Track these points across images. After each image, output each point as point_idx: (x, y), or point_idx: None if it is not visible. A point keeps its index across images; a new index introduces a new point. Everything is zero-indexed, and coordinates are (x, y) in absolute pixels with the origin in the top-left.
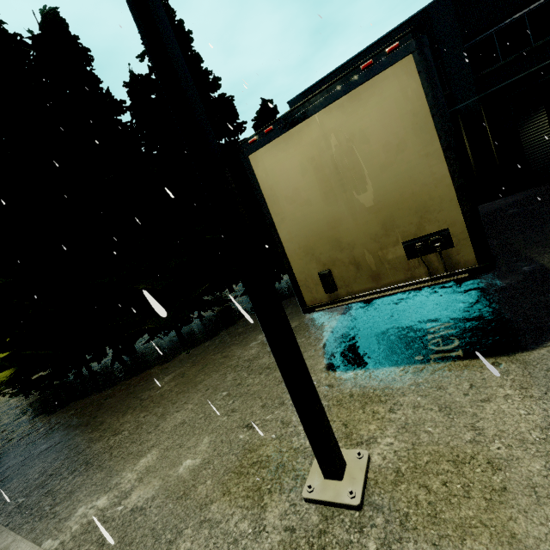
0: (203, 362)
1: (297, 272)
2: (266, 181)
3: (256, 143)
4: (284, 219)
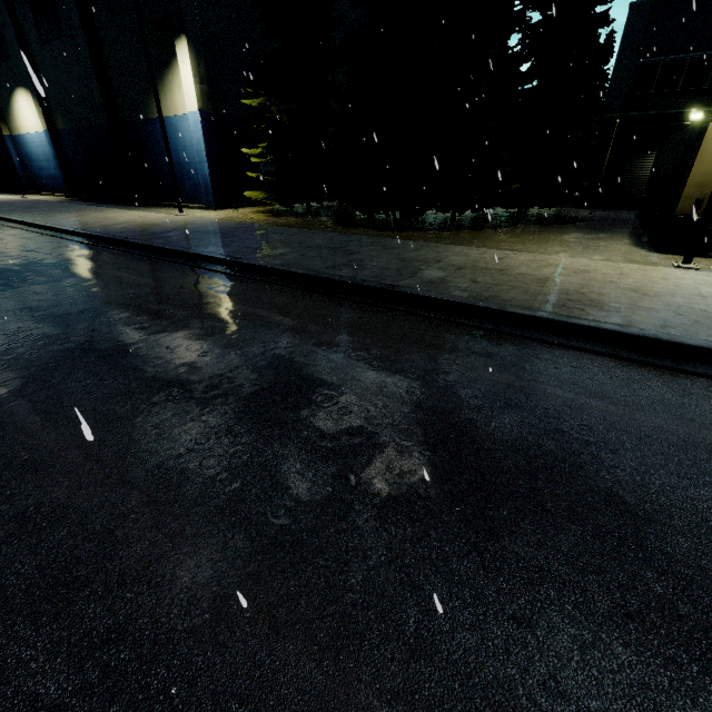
0: (526, 236)
1: (684, 195)
2: (708, 141)
3: None
4: (701, 165)
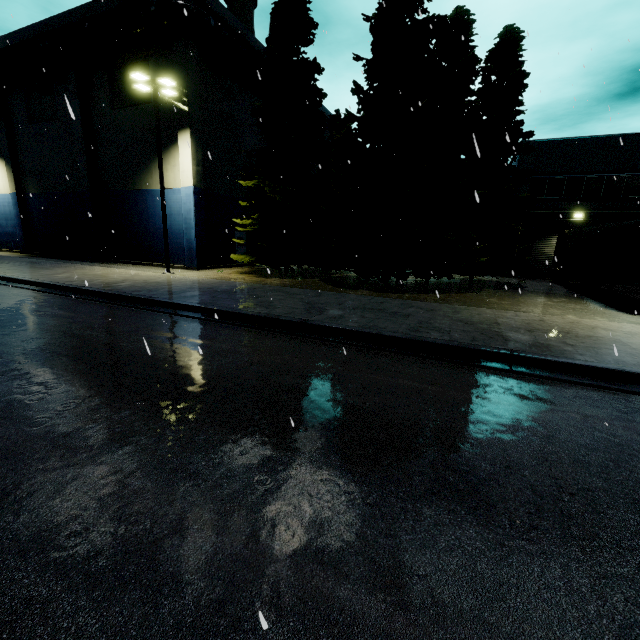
0: (509, 299)
1: None
2: None
3: None
4: None
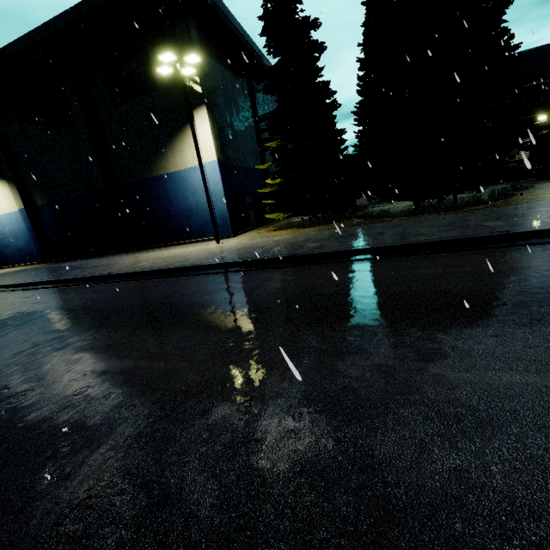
0: None
1: None
2: None
3: None
4: None
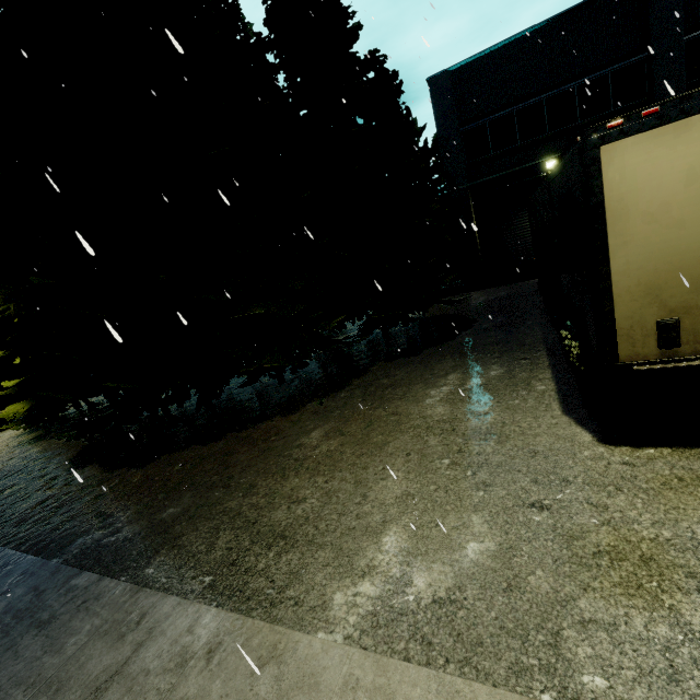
0: (360, 418)
1: (621, 317)
2: (618, 187)
3: (622, 130)
4: (628, 243)
